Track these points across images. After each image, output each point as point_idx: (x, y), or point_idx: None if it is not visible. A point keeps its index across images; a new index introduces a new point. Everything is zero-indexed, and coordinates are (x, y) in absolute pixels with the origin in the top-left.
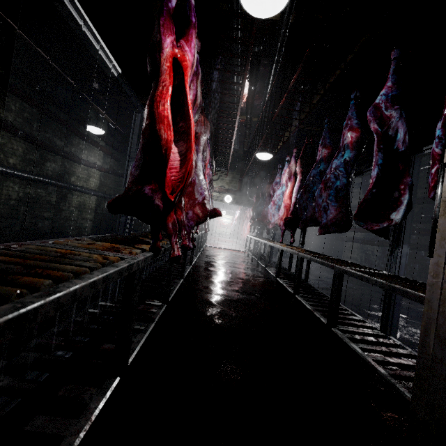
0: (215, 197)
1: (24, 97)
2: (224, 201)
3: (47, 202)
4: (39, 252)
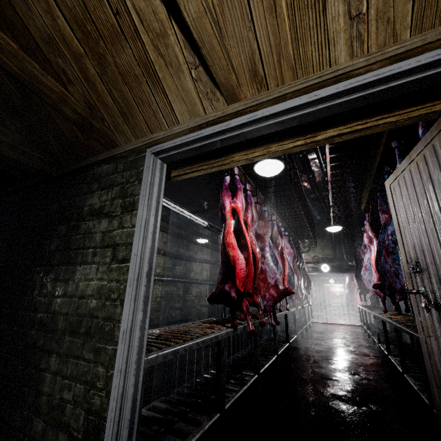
0: (311, 268)
1: (163, 230)
2: (321, 271)
3: (177, 295)
4: (177, 330)
